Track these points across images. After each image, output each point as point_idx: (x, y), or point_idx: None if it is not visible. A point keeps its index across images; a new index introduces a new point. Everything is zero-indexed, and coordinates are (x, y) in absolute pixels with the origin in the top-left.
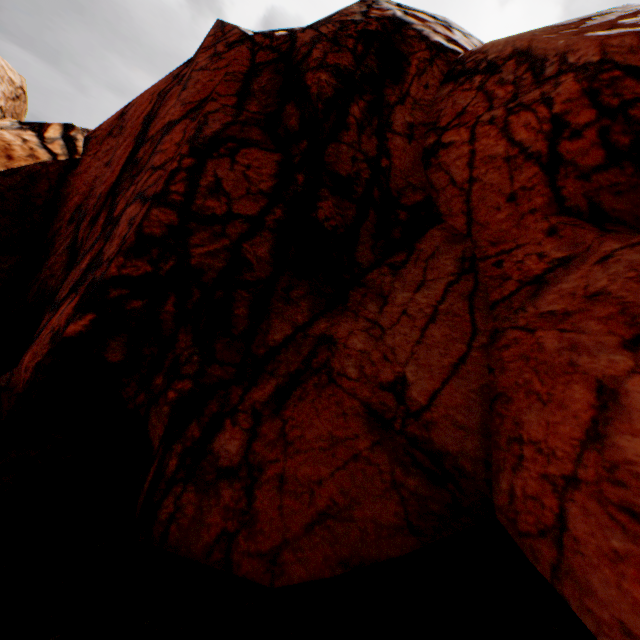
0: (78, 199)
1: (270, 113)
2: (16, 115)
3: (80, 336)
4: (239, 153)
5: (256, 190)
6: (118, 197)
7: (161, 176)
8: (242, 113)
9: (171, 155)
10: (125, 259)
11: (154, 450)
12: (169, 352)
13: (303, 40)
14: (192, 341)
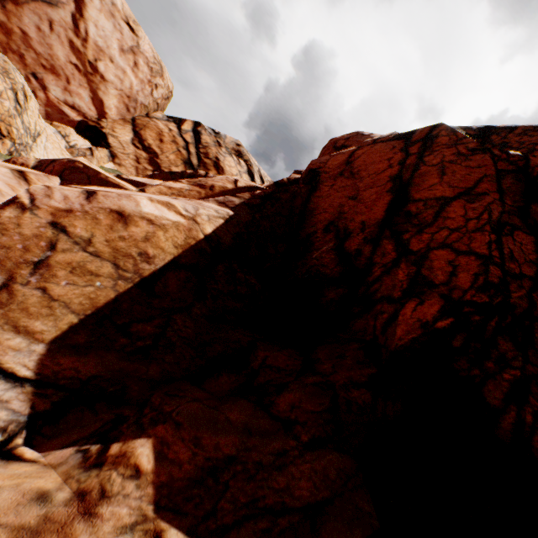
0: (327, 216)
1: (518, 207)
2: (163, 109)
3: (442, 329)
4: (513, 233)
5: (527, 259)
6: (401, 234)
7: (460, 237)
8: (504, 205)
9: (460, 223)
10: (474, 292)
11: (492, 404)
12: (491, 349)
13: (534, 162)
14: (512, 347)
